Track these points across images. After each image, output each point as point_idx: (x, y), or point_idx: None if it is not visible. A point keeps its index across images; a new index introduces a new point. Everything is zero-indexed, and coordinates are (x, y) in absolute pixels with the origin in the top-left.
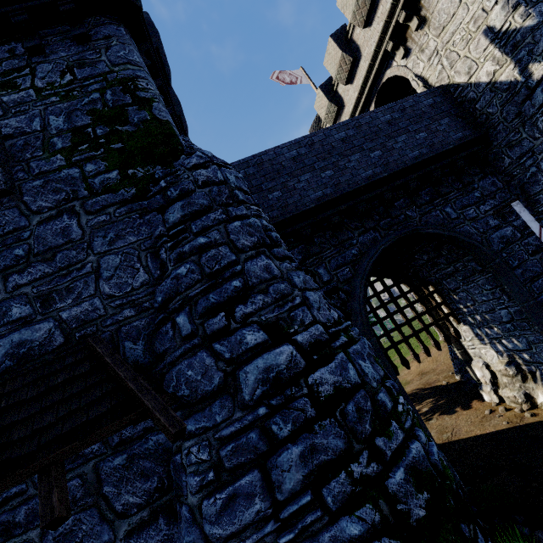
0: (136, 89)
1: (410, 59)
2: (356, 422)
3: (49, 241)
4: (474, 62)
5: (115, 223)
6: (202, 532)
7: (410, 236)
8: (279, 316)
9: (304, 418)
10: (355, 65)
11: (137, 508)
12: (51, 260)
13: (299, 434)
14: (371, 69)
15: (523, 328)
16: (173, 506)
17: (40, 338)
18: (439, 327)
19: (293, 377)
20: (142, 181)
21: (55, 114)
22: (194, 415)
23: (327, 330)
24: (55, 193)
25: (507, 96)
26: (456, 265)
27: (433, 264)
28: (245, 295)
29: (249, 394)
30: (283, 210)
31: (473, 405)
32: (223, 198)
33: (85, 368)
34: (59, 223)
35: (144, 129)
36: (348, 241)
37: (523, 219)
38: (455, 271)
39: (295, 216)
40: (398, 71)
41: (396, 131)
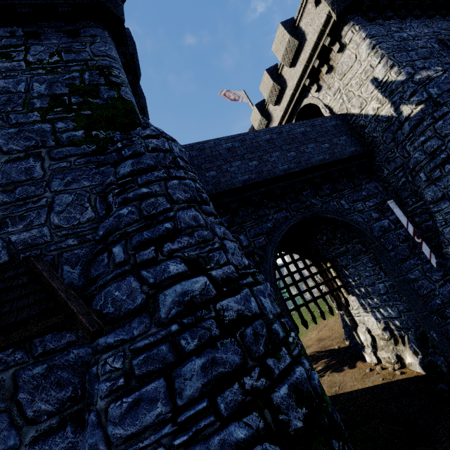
0: (109, 75)
1: (321, 93)
2: (252, 343)
3: (13, 176)
4: (364, 100)
5: (74, 170)
6: (105, 434)
7: (313, 217)
8: (199, 255)
9: (209, 336)
10: (282, 93)
11: (47, 415)
12: (11, 191)
13: (204, 350)
14: (293, 96)
15: (395, 299)
16: (82, 415)
17: None
18: (333, 295)
19: (205, 303)
20: (102, 141)
21: (39, 82)
22: (115, 330)
23: (238, 271)
24: (26, 140)
25: (386, 126)
26: (347, 246)
27: (331, 244)
28: (174, 236)
29: (165, 313)
30: (216, 186)
31: (358, 365)
32: (167, 162)
33: (23, 281)
34: (25, 164)
35: (111, 104)
36: (265, 216)
37: (396, 215)
38: (346, 251)
39: (225, 192)
40: (312, 100)
41: (308, 140)
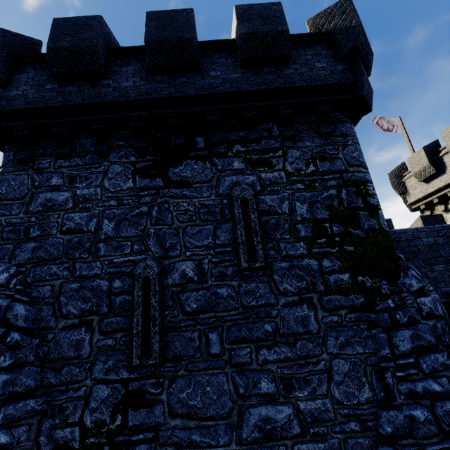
0: (367, 194)
1: None
2: None
3: (292, 326)
4: None
5: (346, 327)
6: None
7: None
8: None
9: None
10: None
11: None
12: (292, 345)
13: None
14: None
15: None
16: None
17: (281, 420)
18: None
19: None
20: (369, 292)
21: (300, 201)
22: None
23: None
24: (298, 280)
25: None
26: None
27: None
28: None
29: None
30: None
31: None
32: (446, 338)
33: None
34: (300, 311)
35: (373, 238)
36: None
37: None
38: None
39: None
40: None
41: None
